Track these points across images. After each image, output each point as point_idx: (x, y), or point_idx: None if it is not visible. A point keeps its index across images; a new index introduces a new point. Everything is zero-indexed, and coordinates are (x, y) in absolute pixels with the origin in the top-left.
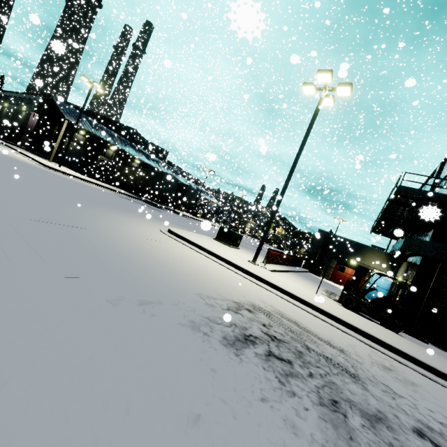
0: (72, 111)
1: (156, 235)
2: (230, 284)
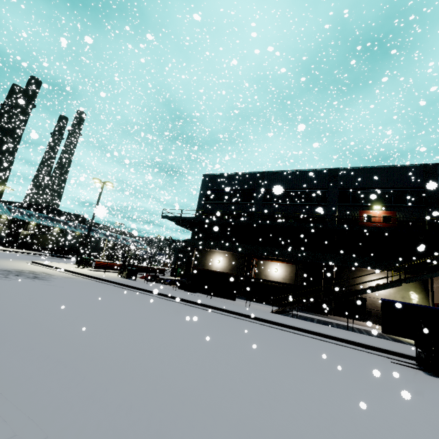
0: None
1: (17, 262)
2: (31, 269)
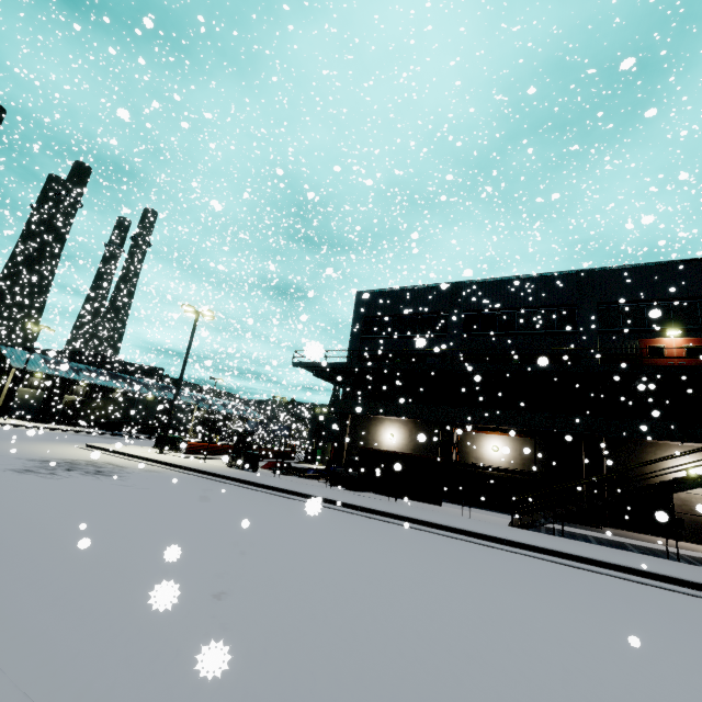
0: (23, 356)
1: (64, 447)
2: (88, 457)
